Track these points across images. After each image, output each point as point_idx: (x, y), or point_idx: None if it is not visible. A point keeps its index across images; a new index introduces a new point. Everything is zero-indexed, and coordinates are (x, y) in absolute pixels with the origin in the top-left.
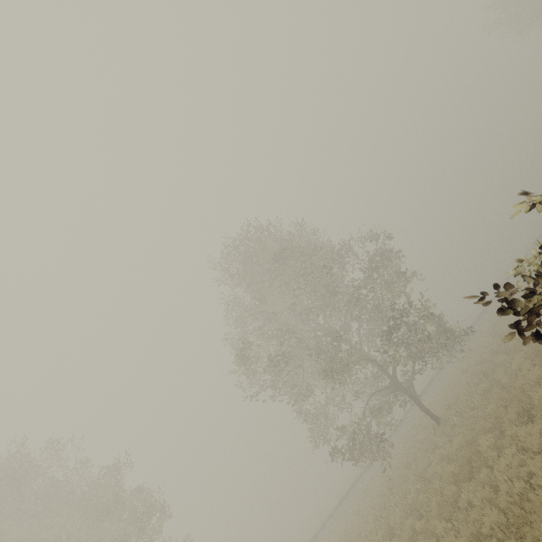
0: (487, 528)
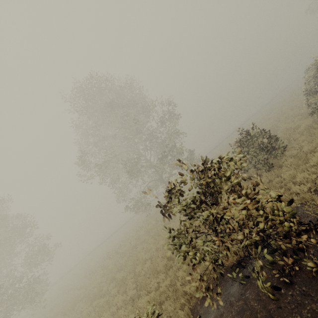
0: (159, 245)
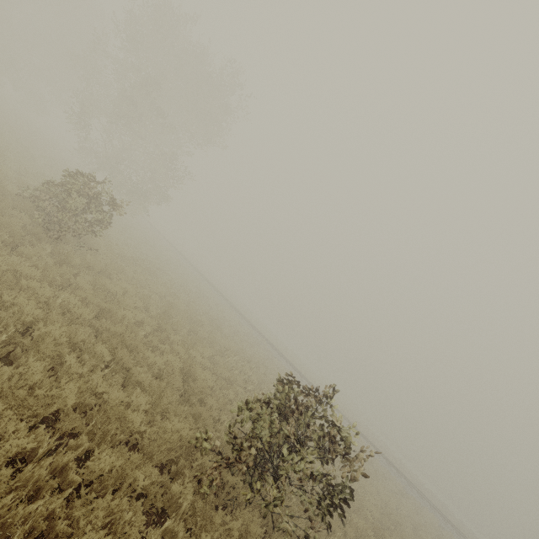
0: None
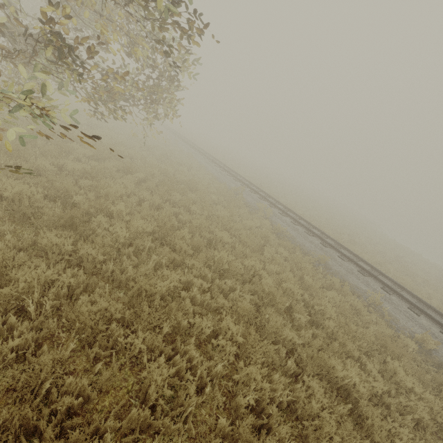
0: None
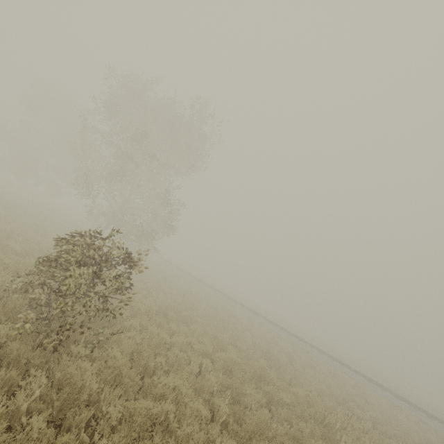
0: None
